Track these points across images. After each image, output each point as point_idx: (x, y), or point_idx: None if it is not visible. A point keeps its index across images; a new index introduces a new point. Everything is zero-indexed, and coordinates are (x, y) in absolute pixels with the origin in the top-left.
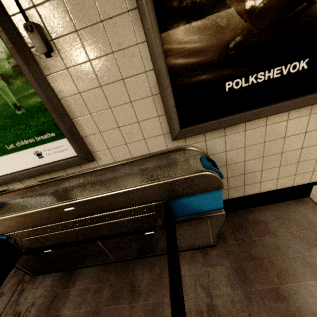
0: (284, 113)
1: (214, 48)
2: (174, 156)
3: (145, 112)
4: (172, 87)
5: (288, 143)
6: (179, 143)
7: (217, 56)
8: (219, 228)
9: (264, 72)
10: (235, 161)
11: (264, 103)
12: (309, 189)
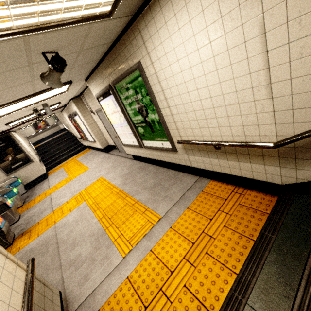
0: (25, 167)
1: (7, 164)
2: (8, 179)
3: (0, 174)
4: (3, 170)
5: (30, 170)
6: (9, 176)
7: (8, 165)
8: (23, 187)
9: (16, 164)
10: (22, 176)
11: (20, 167)
12: (46, 176)
